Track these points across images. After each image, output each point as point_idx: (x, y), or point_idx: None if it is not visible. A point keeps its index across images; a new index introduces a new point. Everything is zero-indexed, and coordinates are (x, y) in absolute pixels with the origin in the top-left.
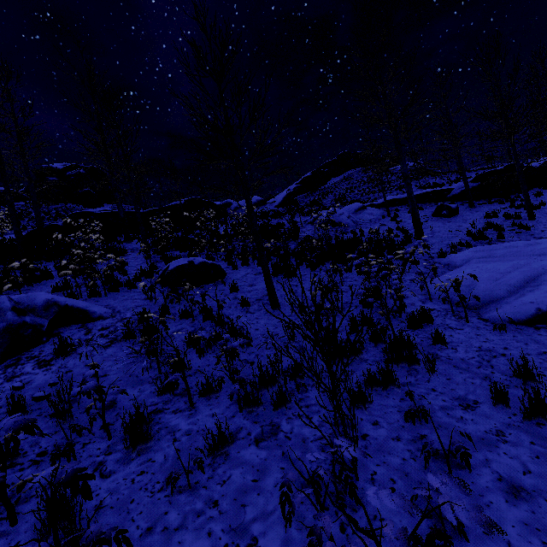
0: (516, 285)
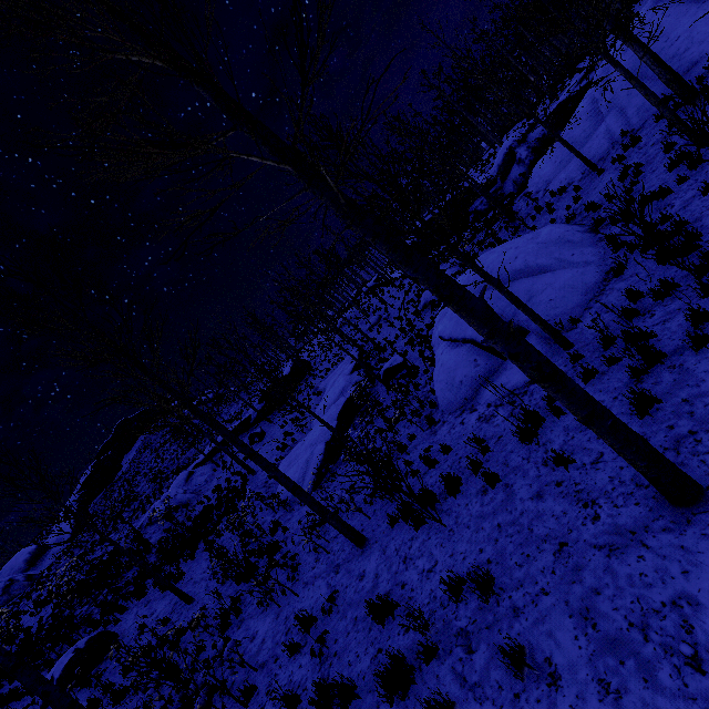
0: (303, 475)
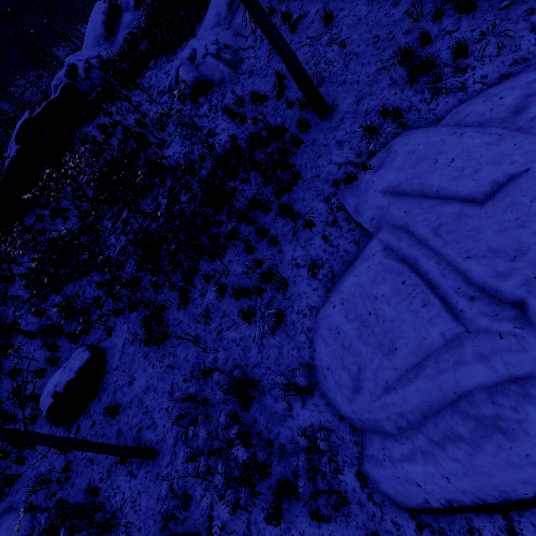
0: (410, 418)
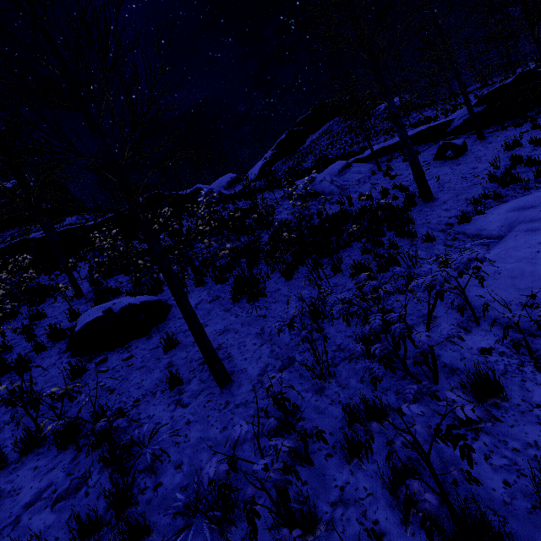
0: None
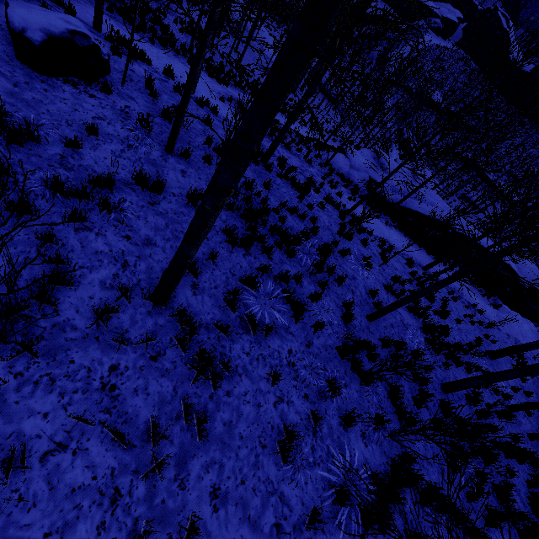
0: None
